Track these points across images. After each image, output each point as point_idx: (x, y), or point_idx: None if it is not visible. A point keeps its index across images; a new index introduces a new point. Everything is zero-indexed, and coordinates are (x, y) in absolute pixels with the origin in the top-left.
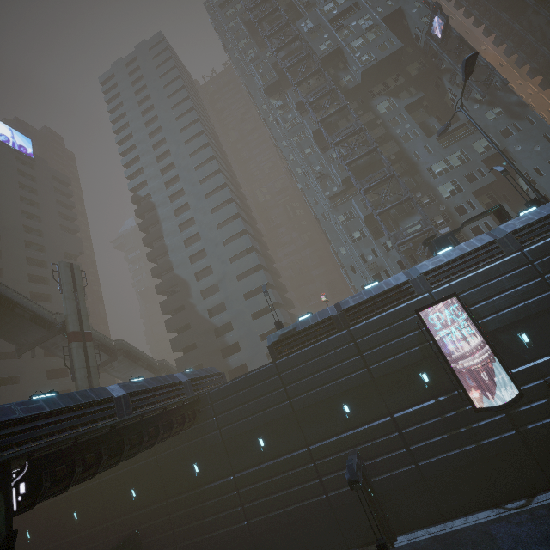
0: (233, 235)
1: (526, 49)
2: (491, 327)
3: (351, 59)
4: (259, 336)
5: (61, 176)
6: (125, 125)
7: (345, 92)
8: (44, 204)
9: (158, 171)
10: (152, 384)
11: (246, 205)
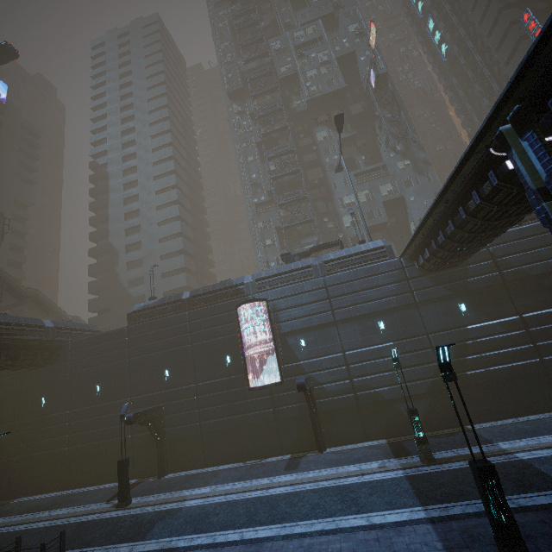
0: (168, 218)
1: (464, 114)
2: (283, 330)
3: (302, 87)
4: None
5: (32, 127)
6: (103, 93)
7: (293, 114)
8: (4, 150)
9: (120, 144)
10: (7, 320)
11: (198, 195)
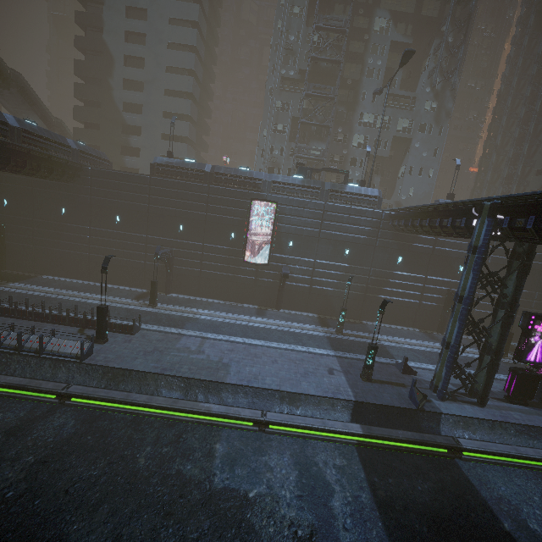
0: (181, 43)
1: (511, 68)
2: (281, 230)
3: None
4: (160, 155)
5: None
6: None
7: None
8: None
9: None
10: (44, 134)
11: (216, 15)
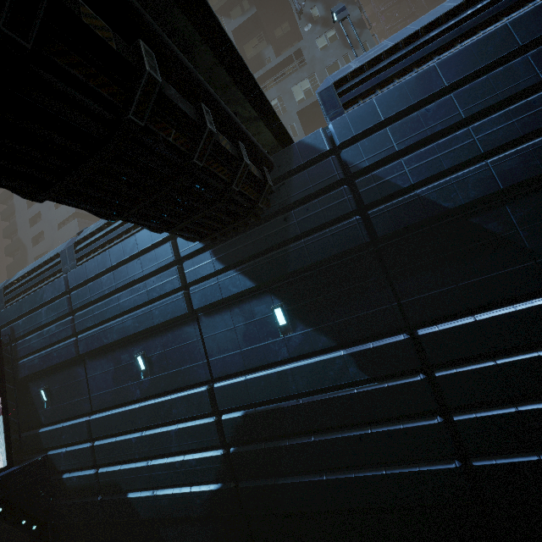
0: None
1: None
2: (21, 373)
3: None
4: None
5: None
6: None
7: None
8: None
9: None
10: None
11: None
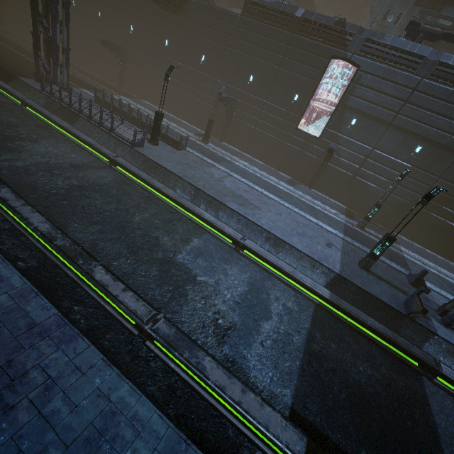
0: None
1: None
2: (349, 103)
3: None
4: None
5: None
6: None
7: None
8: None
9: None
10: None
11: None
